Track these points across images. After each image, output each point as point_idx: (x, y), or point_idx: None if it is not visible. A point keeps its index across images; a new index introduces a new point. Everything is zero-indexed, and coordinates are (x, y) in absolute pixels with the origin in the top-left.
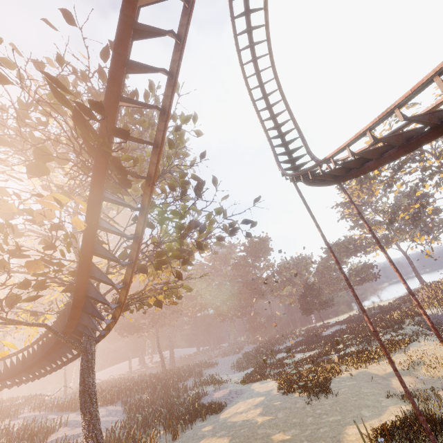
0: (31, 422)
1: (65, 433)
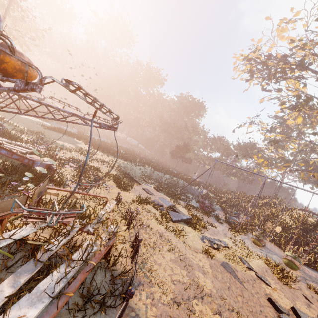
0: None
1: None
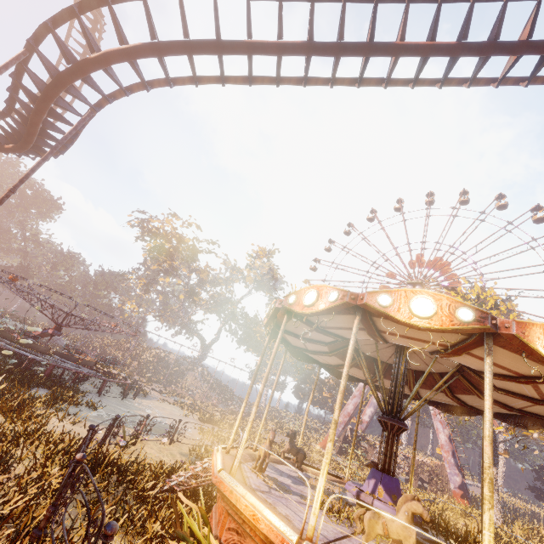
0: None
1: None
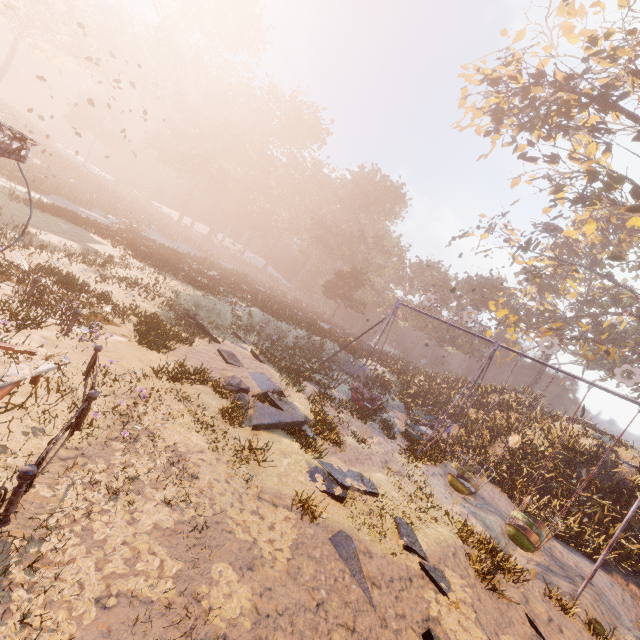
0: None
1: None
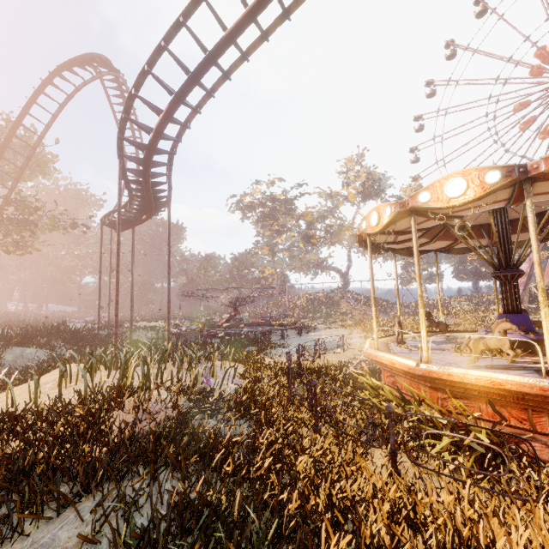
0: None
1: None
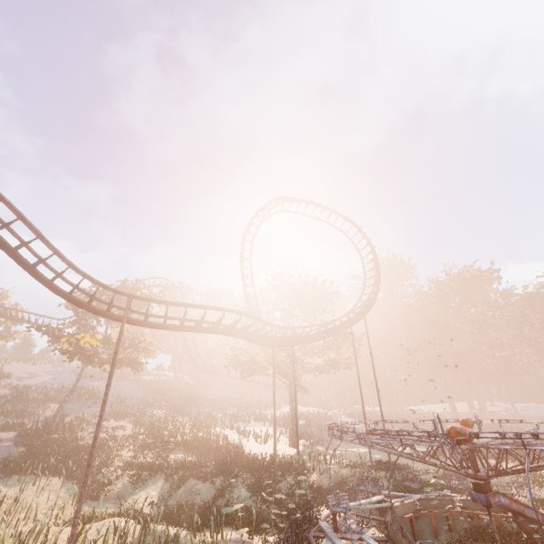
0: (325, 413)
1: (321, 420)
